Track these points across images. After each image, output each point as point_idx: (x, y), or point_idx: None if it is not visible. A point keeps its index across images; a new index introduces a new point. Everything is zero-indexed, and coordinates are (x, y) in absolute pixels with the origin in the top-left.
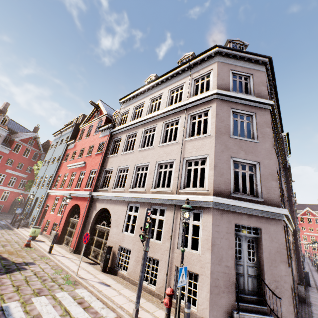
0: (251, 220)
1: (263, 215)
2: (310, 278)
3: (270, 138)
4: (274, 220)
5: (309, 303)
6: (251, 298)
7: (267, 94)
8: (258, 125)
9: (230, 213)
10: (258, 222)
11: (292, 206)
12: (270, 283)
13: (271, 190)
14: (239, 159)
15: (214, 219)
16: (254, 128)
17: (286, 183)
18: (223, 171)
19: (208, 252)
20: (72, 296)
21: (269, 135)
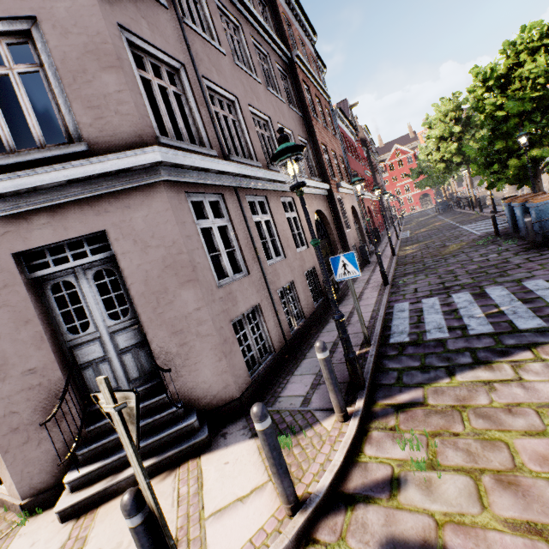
0: (65, 221)
1: (97, 191)
2: (381, 249)
3: None
4: (138, 194)
5: (343, 298)
6: None
7: None
8: None
9: None
10: (90, 218)
11: (319, 146)
12: (163, 344)
13: (107, 104)
14: None
15: None
16: None
17: (300, 100)
18: None
19: None
20: None
21: None
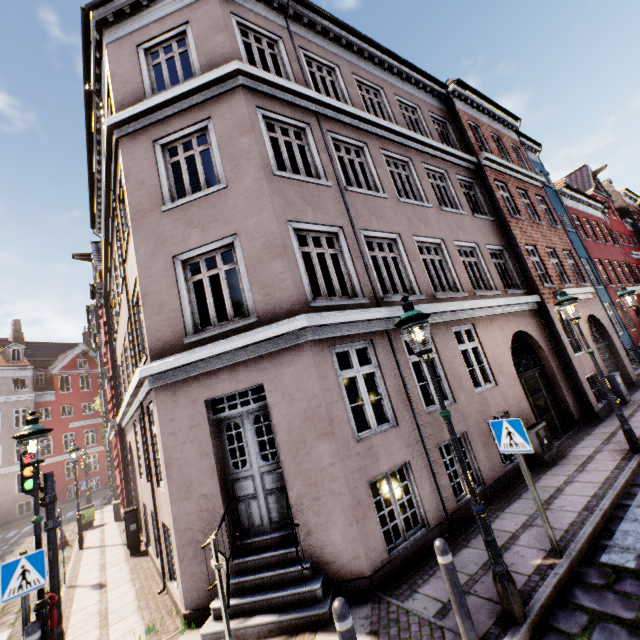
0: (238, 376)
1: (260, 353)
2: None
3: (253, 160)
4: (289, 353)
5: (557, 461)
6: (274, 539)
7: (229, 50)
8: (221, 143)
9: (193, 383)
10: (254, 373)
11: (520, 249)
12: (299, 494)
13: (273, 284)
14: (193, 251)
15: (162, 412)
16: (216, 157)
17: (491, 203)
18: (162, 298)
19: (166, 481)
20: (10, 636)
21: (250, 153)
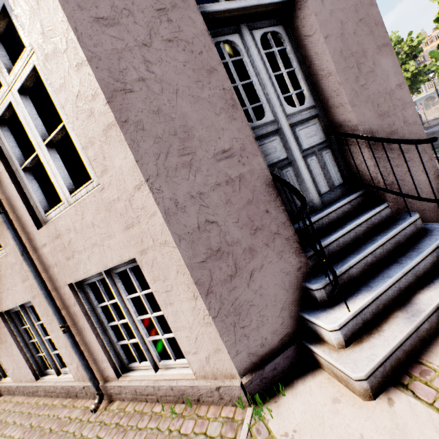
0: None
1: None
2: None
3: None
4: None
5: None
6: (338, 211)
7: None
8: None
9: None
10: None
11: None
12: (373, 130)
13: None
14: None
15: None
16: None
17: None
18: None
19: (115, 140)
20: None
21: None
